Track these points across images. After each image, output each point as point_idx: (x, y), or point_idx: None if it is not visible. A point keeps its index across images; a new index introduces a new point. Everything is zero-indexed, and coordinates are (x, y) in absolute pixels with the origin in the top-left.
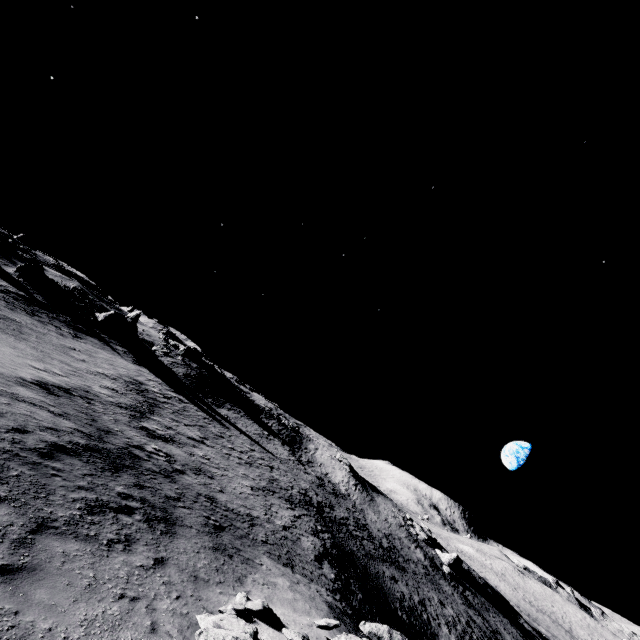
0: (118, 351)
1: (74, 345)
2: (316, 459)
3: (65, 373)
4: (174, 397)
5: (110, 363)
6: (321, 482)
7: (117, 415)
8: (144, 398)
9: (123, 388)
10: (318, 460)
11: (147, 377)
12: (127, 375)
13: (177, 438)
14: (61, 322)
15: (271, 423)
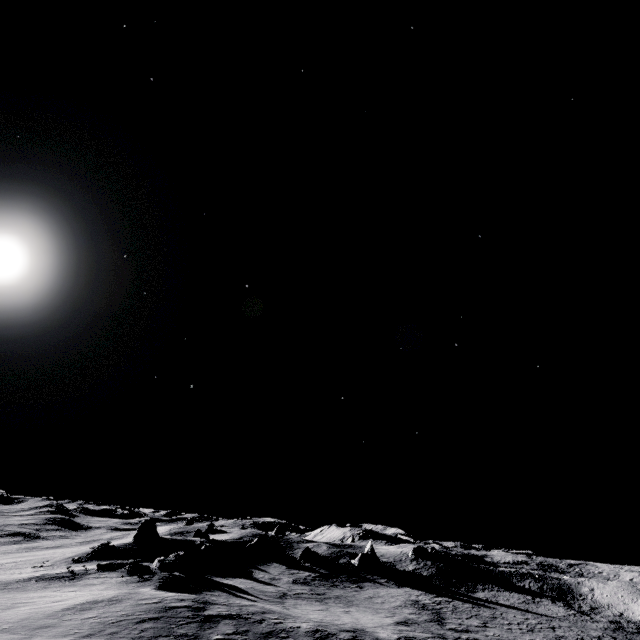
0: (384, 583)
1: (367, 594)
2: (599, 602)
3: (391, 614)
4: (441, 601)
5: (391, 596)
6: (617, 625)
7: (433, 626)
8: (429, 611)
9: (415, 610)
10: (601, 602)
11: (414, 594)
12: (405, 599)
13: (470, 629)
14: (346, 582)
15: (527, 584)
